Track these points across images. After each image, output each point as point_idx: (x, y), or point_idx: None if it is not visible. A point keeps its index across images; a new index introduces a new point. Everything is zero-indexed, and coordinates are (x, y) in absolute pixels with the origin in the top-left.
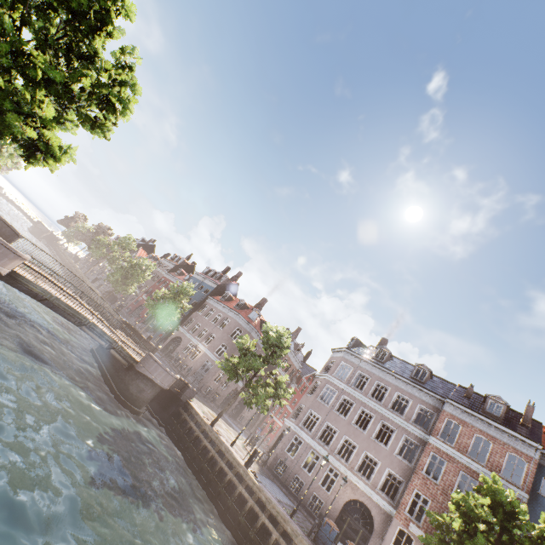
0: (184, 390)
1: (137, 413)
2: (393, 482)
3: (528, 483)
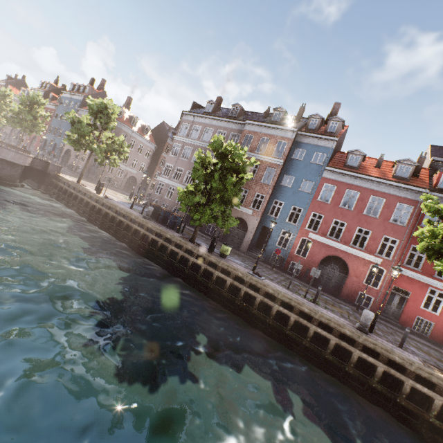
0: (48, 167)
1: (10, 185)
2: None
3: (285, 154)
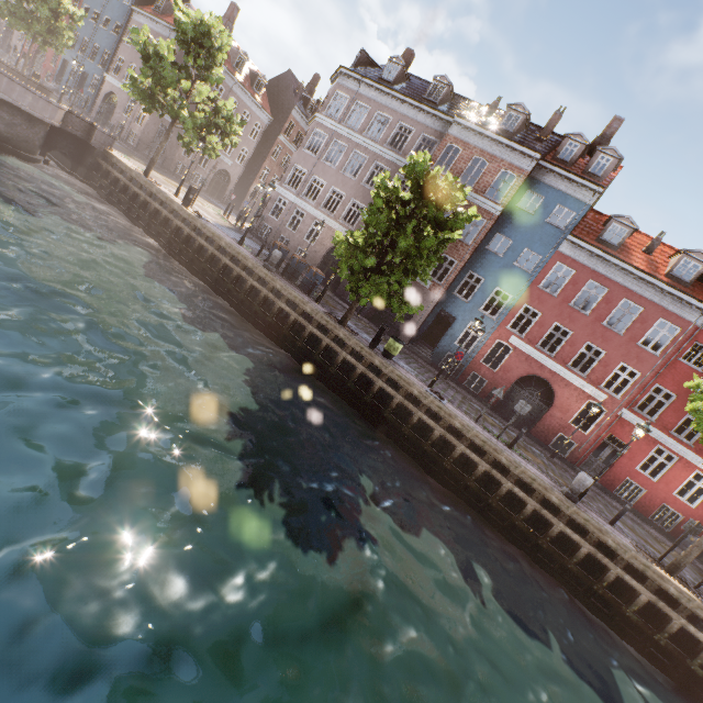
0: (92, 134)
1: (26, 158)
2: None
3: (509, 198)
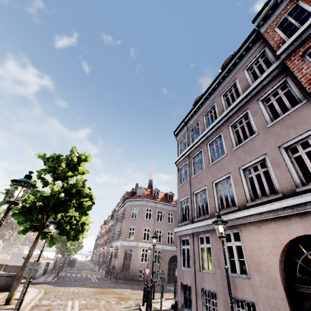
0: None
1: None
2: (309, 150)
3: None
